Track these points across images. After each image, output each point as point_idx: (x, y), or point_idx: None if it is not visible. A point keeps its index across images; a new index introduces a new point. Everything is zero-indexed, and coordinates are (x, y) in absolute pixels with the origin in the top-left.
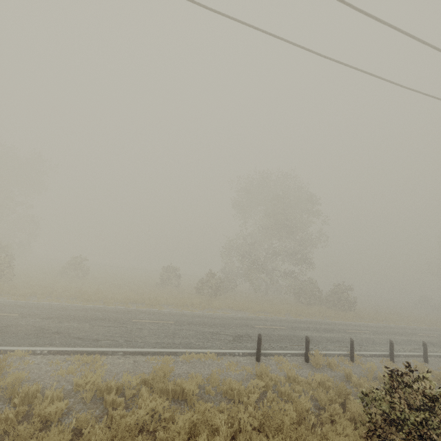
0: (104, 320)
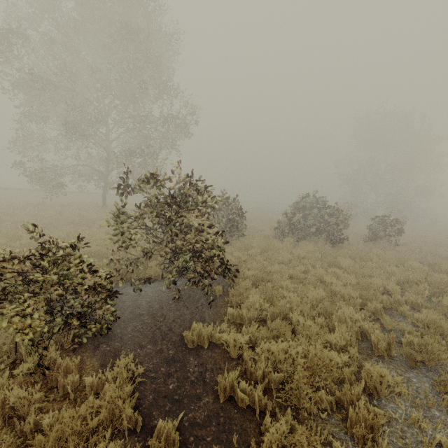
0: None
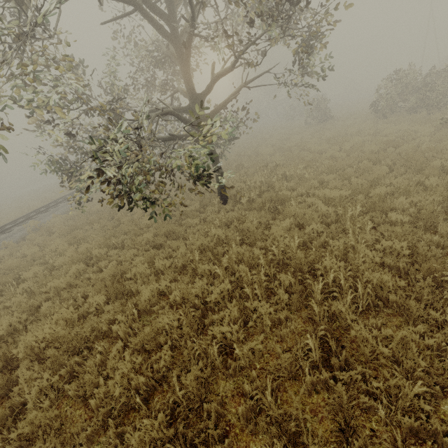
0: None
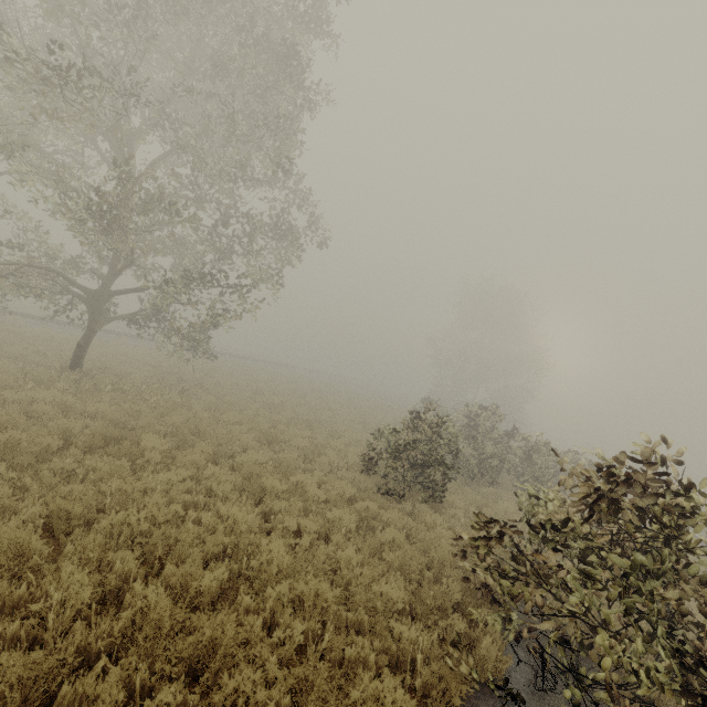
0: None
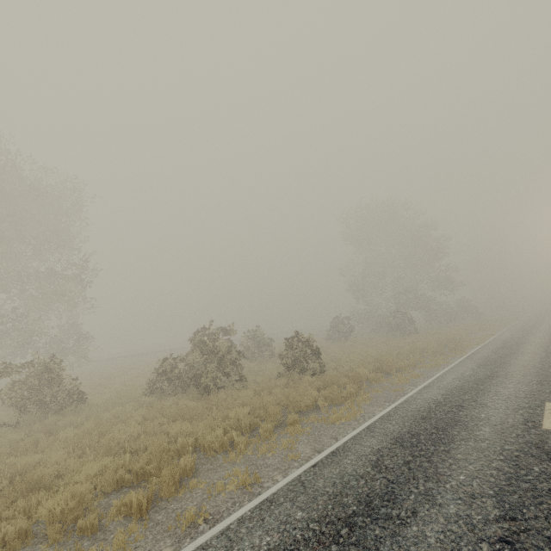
0: None
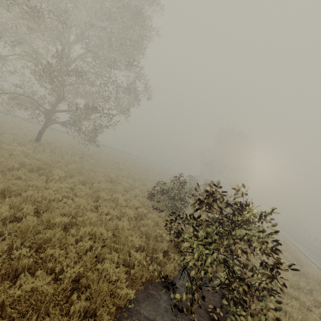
0: (309, 243)
